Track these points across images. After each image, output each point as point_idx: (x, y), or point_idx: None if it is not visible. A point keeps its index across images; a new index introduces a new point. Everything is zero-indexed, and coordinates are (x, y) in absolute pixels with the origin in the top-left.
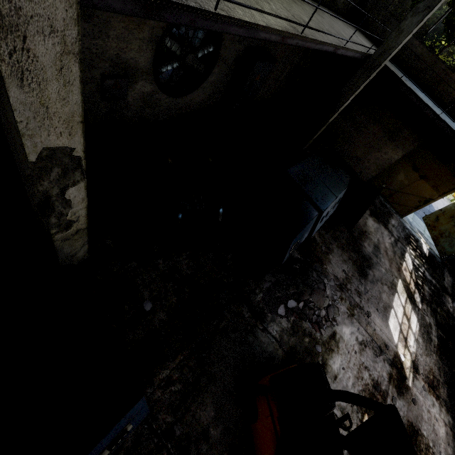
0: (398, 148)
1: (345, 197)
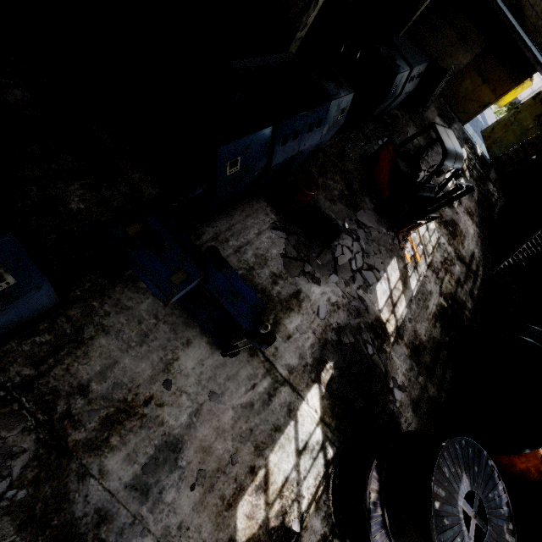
0: (467, 52)
1: (424, 78)
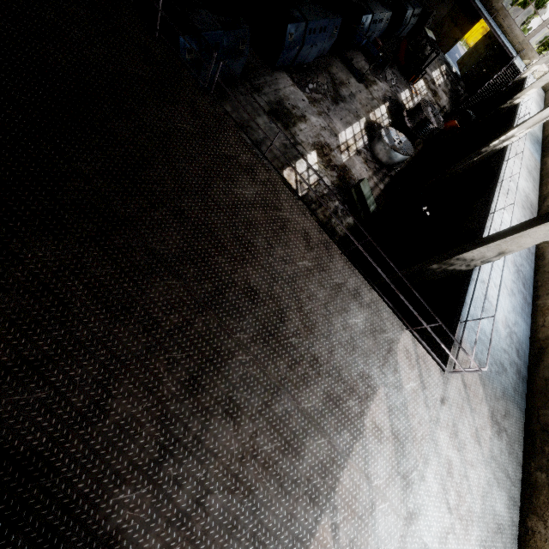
0: (445, 7)
1: (420, 18)
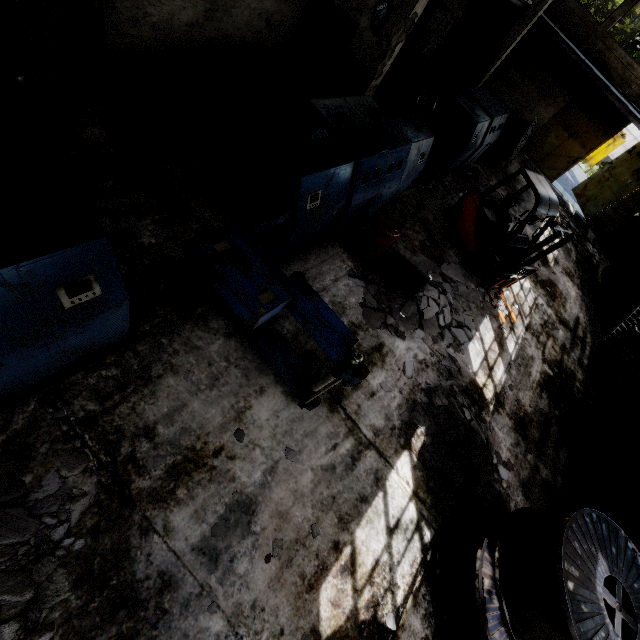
0: (550, 106)
1: (505, 130)
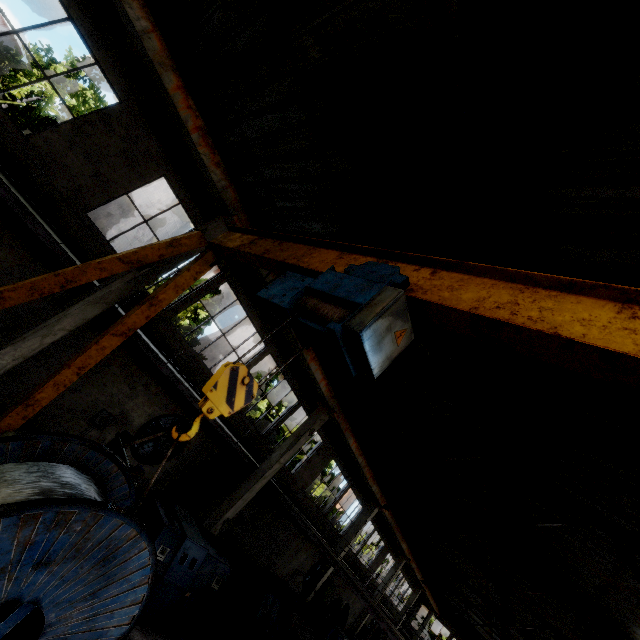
0: None
1: None
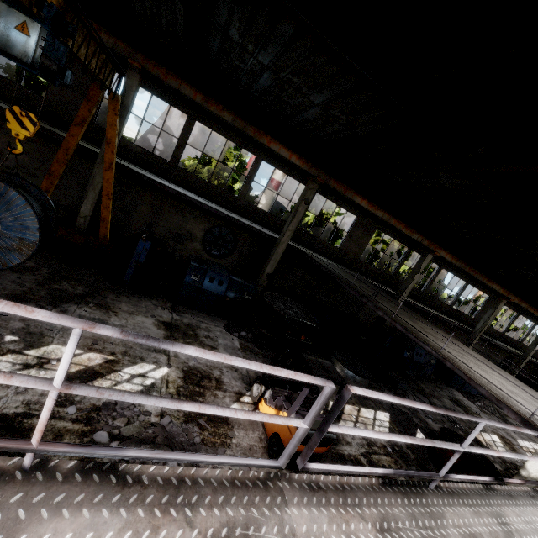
0: None
1: None
